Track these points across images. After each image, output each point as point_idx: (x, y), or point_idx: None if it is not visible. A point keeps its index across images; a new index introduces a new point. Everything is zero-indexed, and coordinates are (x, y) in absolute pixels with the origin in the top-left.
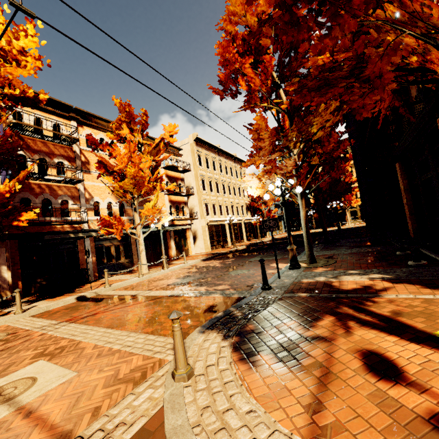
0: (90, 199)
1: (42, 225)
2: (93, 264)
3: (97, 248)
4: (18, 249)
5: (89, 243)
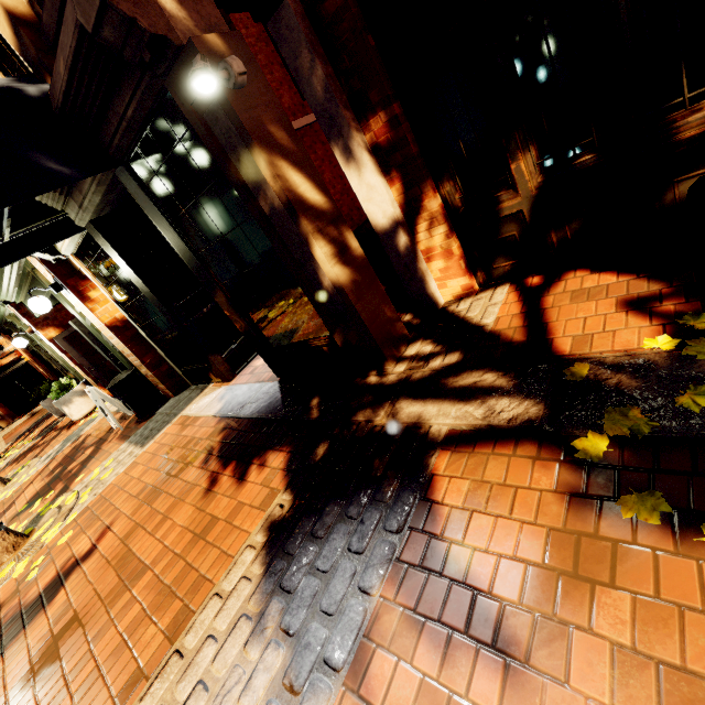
0: None
1: None
2: None
3: None
4: None
5: None
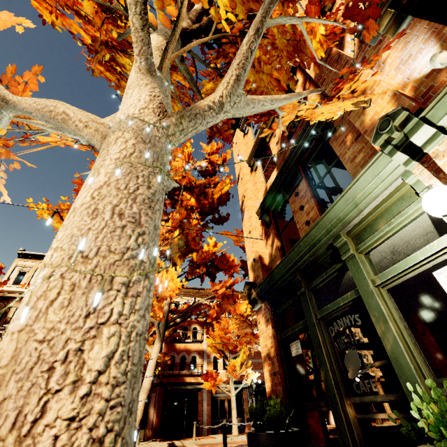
0: (211, 354)
1: (177, 376)
2: (208, 417)
3: (213, 401)
4: (162, 395)
5: (206, 394)
